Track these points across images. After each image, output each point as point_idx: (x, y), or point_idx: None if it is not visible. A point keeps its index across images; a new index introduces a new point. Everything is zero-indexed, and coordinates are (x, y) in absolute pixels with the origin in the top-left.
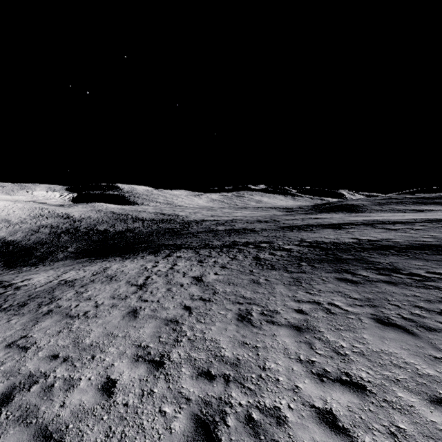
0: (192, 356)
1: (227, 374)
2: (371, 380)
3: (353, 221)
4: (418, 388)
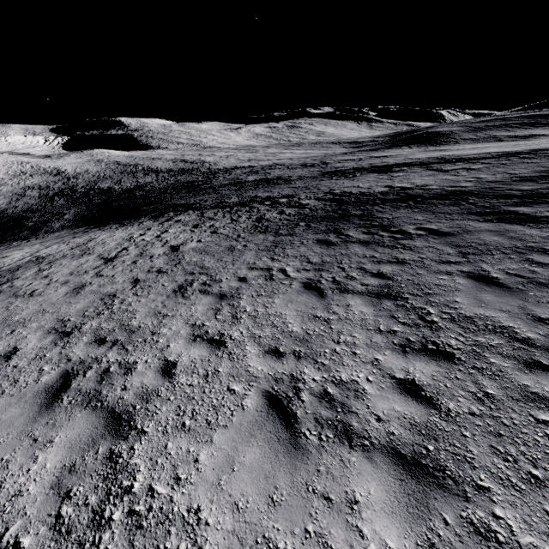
0: (101, 327)
1: (118, 340)
2: (237, 338)
3: (414, 160)
4: (268, 342)
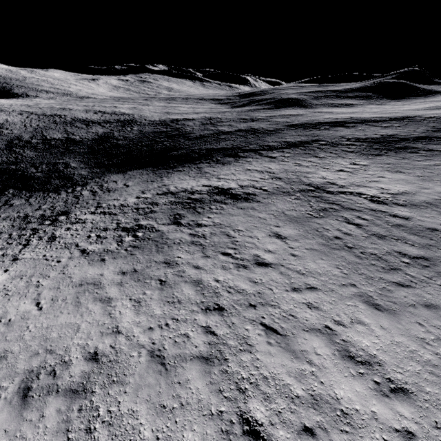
0: None
1: None
2: None
3: (339, 119)
4: None
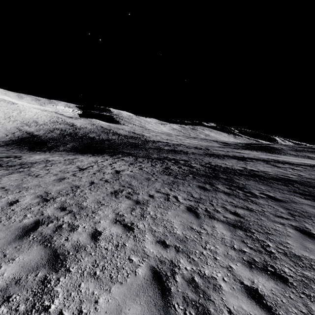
0: (66, 201)
1: (73, 210)
2: (141, 228)
3: (259, 157)
4: (160, 236)
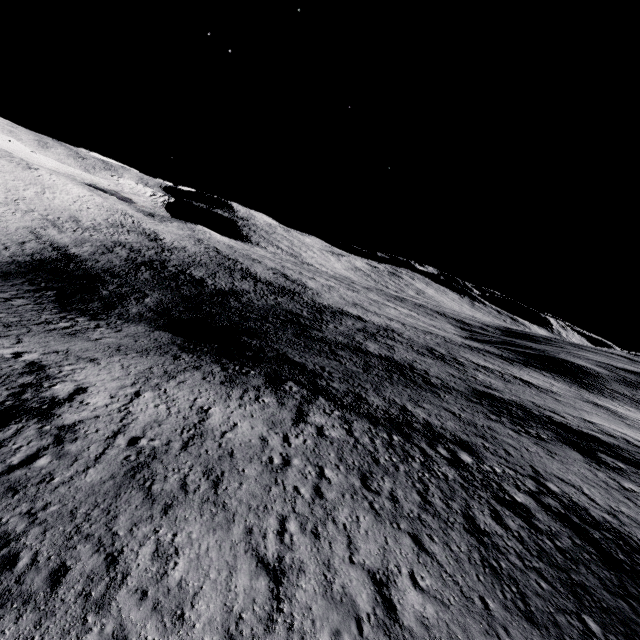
0: None
1: None
2: None
3: (608, 436)
4: None
